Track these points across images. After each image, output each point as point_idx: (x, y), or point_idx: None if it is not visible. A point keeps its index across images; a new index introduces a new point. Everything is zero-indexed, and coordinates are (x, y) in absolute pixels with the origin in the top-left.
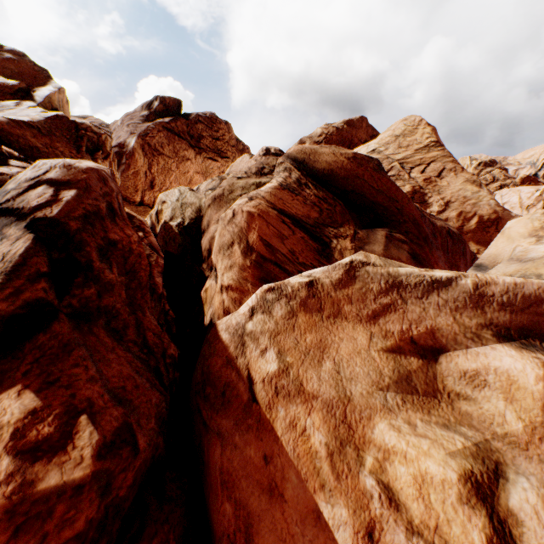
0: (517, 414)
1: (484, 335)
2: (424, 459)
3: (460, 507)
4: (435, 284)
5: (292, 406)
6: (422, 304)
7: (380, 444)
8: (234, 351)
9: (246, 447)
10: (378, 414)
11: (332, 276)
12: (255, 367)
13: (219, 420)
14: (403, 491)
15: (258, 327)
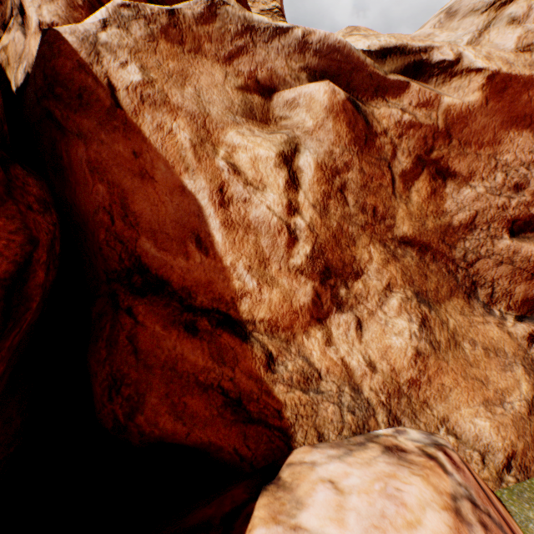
0: (311, 118)
1: (302, 77)
2: (258, 148)
3: (275, 170)
4: (278, 31)
5: (159, 115)
6: (267, 49)
7: (230, 144)
8: (87, 58)
9: (114, 144)
10: (230, 127)
11: (195, 9)
12: (116, 77)
13: (79, 120)
14: (243, 167)
15: (115, 41)
